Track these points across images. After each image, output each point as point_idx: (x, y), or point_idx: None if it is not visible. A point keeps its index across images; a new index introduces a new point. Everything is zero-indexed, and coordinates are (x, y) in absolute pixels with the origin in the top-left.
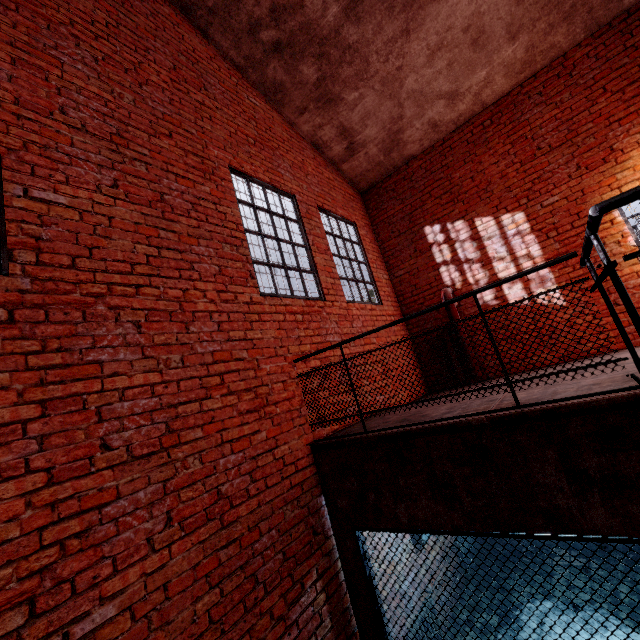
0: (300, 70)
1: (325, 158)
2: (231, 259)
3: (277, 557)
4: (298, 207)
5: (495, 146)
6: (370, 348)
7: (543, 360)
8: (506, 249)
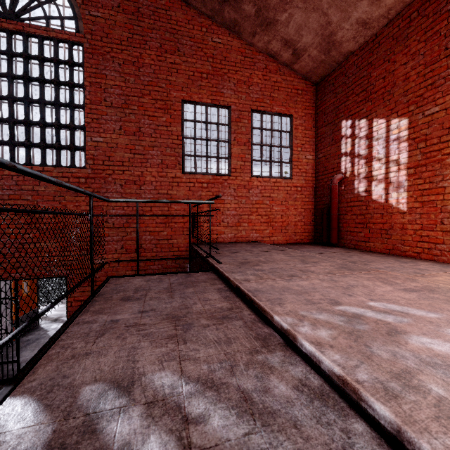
0: (243, 8)
1: (280, 63)
2: (169, 156)
3: None
4: (231, 115)
5: (411, 44)
6: (260, 206)
7: (376, 247)
8: (385, 152)
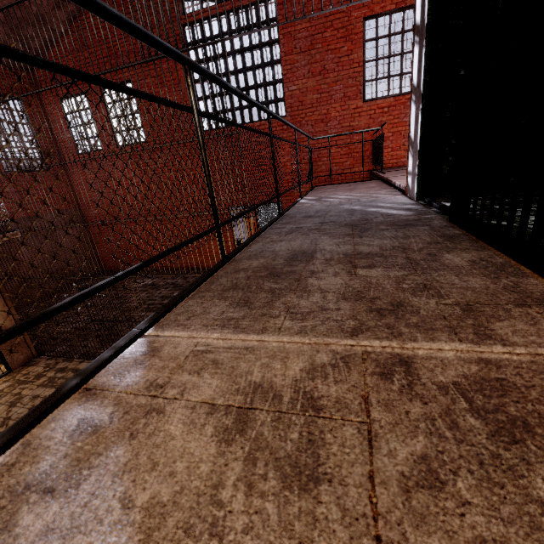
0: None
1: None
2: (351, 87)
3: None
4: None
5: None
6: None
7: None
8: None
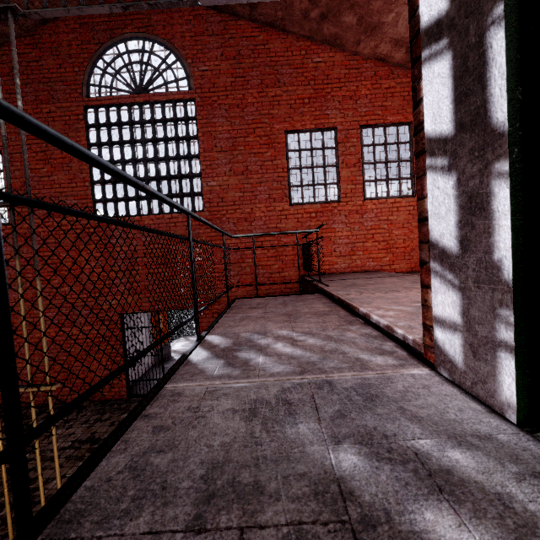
0: (343, 21)
1: (392, 65)
2: (276, 189)
3: None
4: (337, 136)
5: None
6: (376, 232)
7: None
8: None
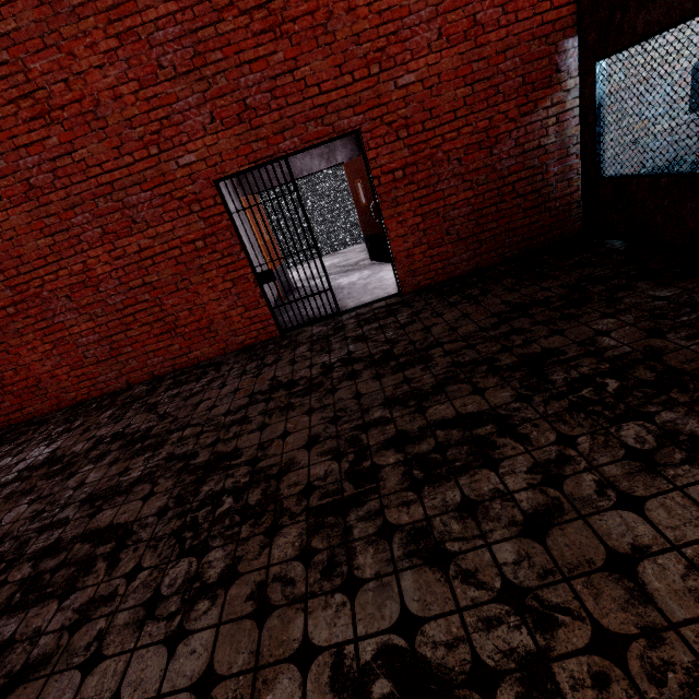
0: None
1: None
2: None
3: (517, 80)
4: None
5: None
6: None
7: None
8: None
